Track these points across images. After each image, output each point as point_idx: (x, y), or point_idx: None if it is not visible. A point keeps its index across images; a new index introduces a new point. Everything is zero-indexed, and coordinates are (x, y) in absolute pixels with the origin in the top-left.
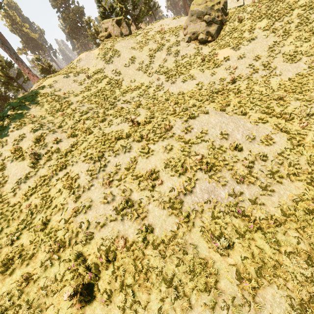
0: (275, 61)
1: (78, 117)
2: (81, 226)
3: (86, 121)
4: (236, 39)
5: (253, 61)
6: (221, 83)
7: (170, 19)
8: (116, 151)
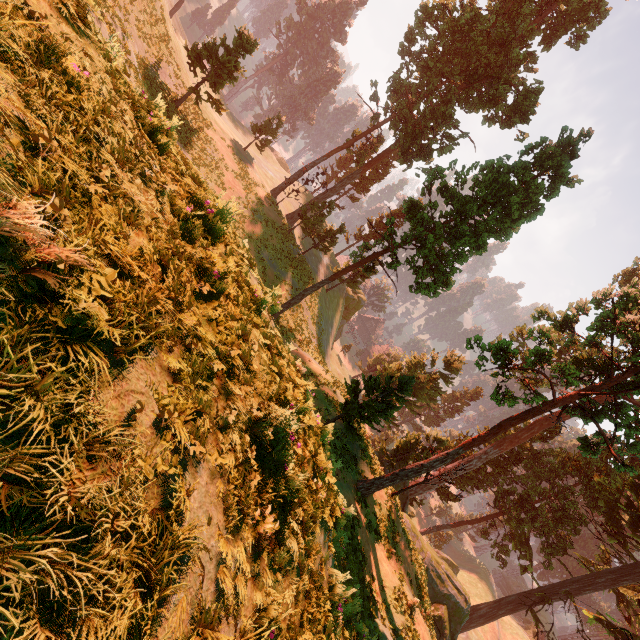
0: (131, 19)
1: None
2: None
3: None
4: None
5: None
6: None
7: None
8: None
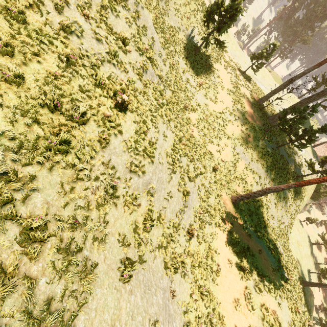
0: (171, 4)
1: None
2: (81, 50)
3: None
4: None
5: None
6: None
7: None
8: None
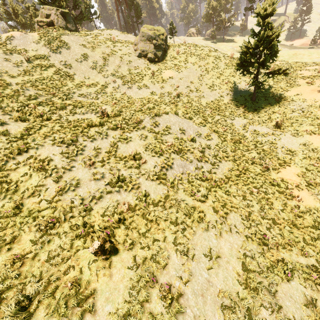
0: (203, 88)
1: (25, 100)
2: (73, 202)
3: (37, 106)
4: (176, 66)
5: (189, 85)
6: (169, 96)
7: (119, 32)
8: (91, 137)
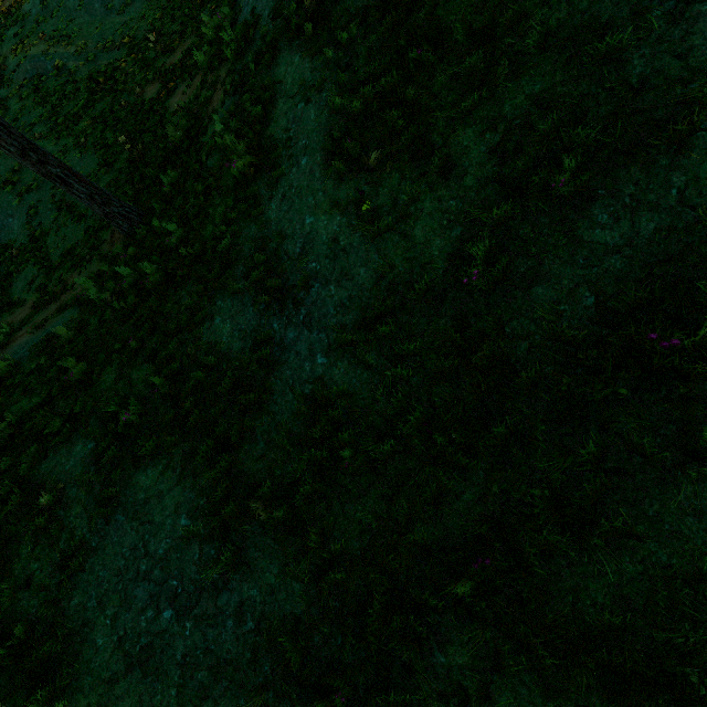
0: None
1: None
2: None
3: None
4: None
5: None
6: None
7: None
8: None
